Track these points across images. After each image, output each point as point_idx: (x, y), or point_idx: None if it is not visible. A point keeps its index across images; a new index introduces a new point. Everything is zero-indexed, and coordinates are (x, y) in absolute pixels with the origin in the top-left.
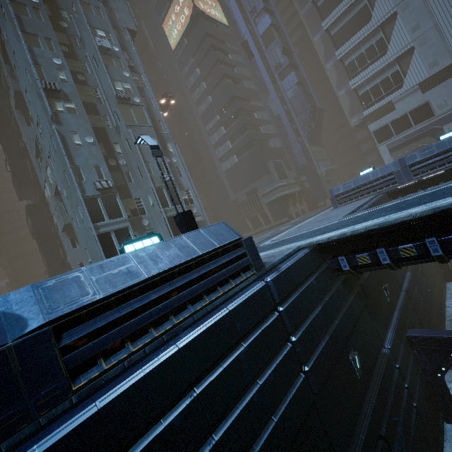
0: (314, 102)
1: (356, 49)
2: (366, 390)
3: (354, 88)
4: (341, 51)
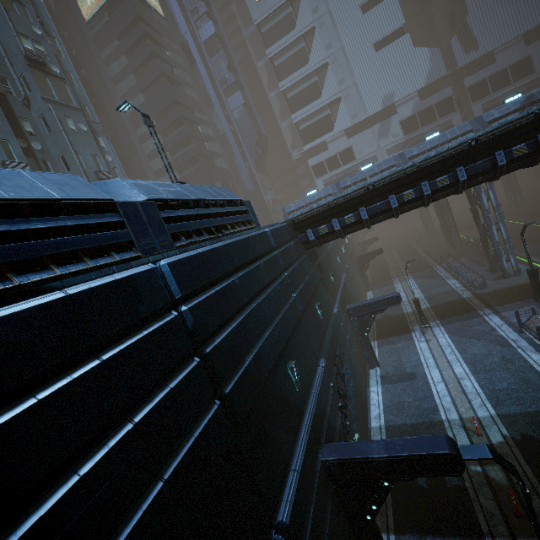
0: (260, 129)
1: (297, 86)
2: (326, 329)
3: (295, 122)
4: (284, 84)
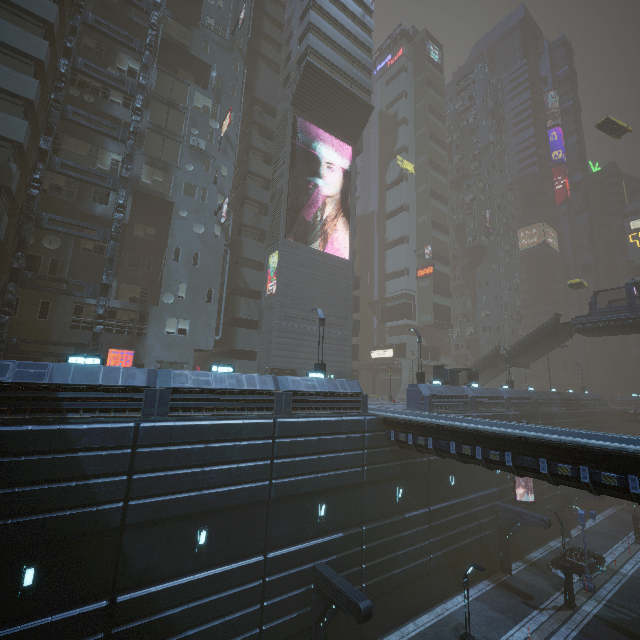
0: None
1: None
2: None
3: None
4: None
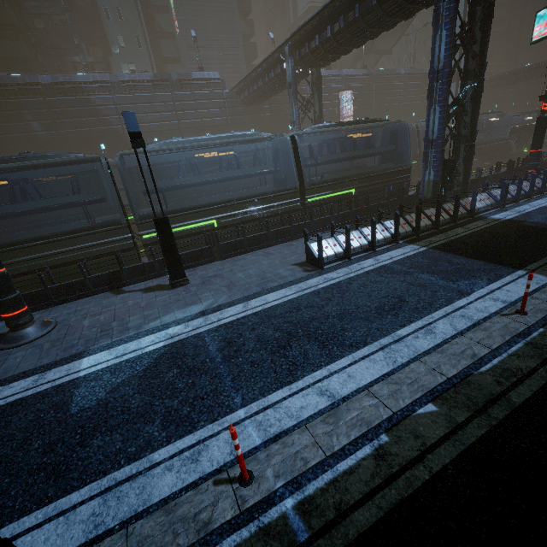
0: None
1: None
2: None
3: None
4: None
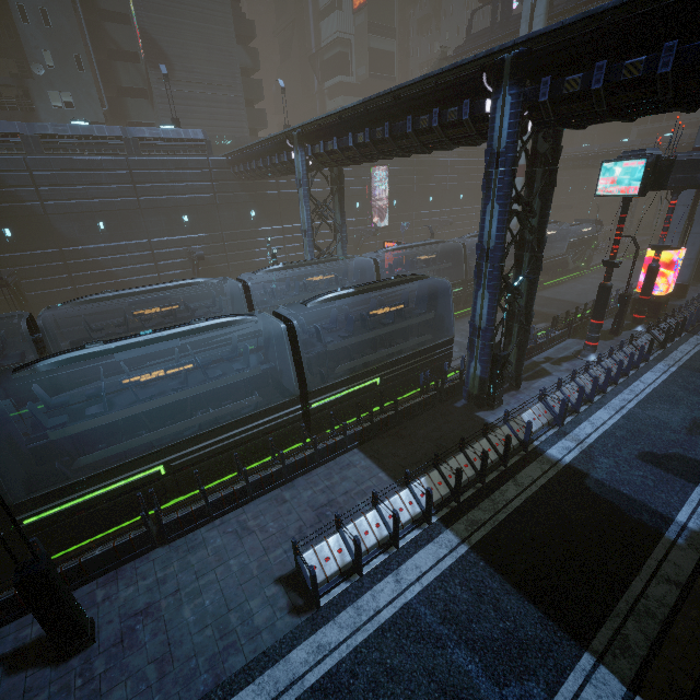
0: None
1: None
2: None
3: None
4: None
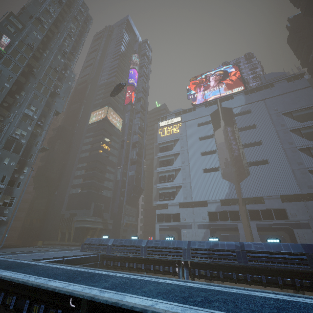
0: (140, 184)
1: (165, 172)
2: None
3: (158, 188)
4: (159, 169)
